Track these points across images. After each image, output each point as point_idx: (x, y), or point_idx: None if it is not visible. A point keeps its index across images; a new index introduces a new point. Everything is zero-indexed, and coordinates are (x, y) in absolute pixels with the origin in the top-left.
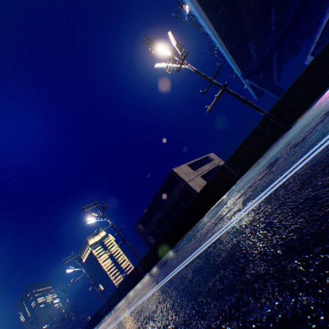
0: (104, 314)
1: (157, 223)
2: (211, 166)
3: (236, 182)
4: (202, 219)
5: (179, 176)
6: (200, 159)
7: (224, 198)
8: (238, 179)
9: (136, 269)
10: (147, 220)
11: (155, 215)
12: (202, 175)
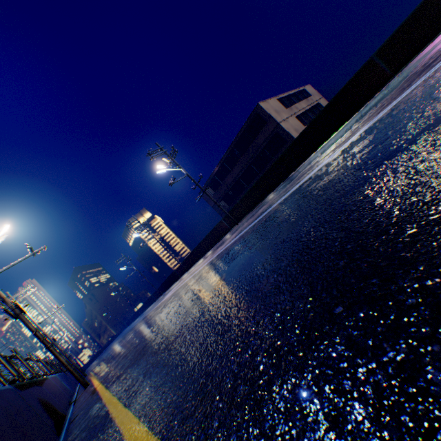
0: (180, 276)
1: (232, 185)
2: (308, 104)
3: (385, 85)
4: (327, 142)
5: (267, 115)
6: (293, 93)
7: (377, 97)
8: (390, 79)
9: (219, 225)
10: (219, 182)
11: (230, 174)
12: (297, 116)
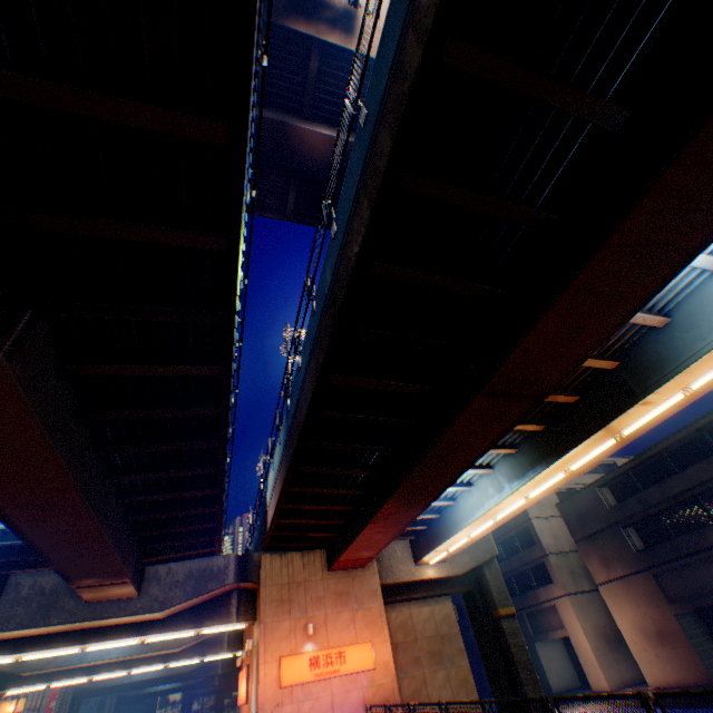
0: None
1: None
2: None
3: None
4: None
5: None
6: None
7: None
8: None
9: None
10: None
11: None
12: (561, 488)
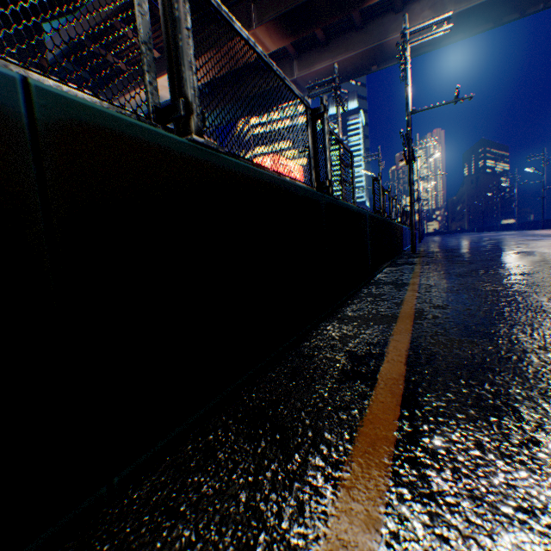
0: (512, 230)
1: None
2: None
3: None
4: None
5: None
6: None
7: None
8: None
9: (539, 222)
10: None
11: None
12: None
